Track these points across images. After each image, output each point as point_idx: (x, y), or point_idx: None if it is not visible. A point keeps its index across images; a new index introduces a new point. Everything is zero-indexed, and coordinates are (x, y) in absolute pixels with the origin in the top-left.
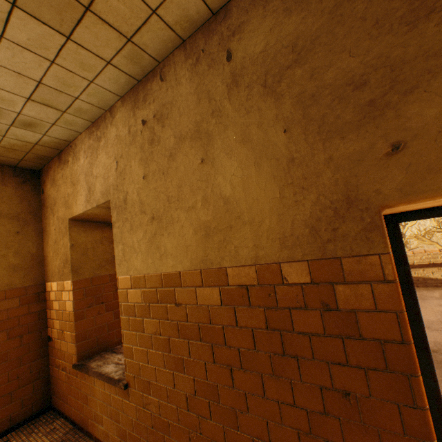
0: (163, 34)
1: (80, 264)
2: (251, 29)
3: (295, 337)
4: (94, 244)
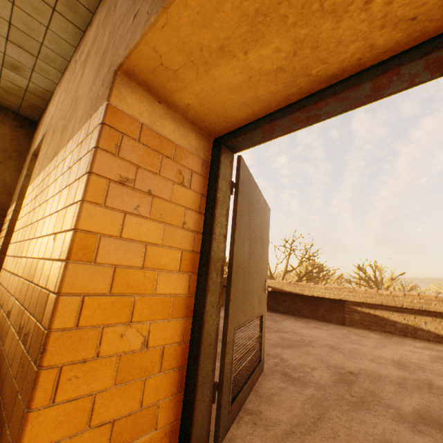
0: None
1: None
2: None
3: (58, 197)
4: None
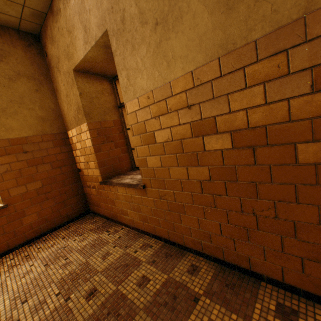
0: None
1: (90, 110)
2: None
3: None
4: (97, 94)
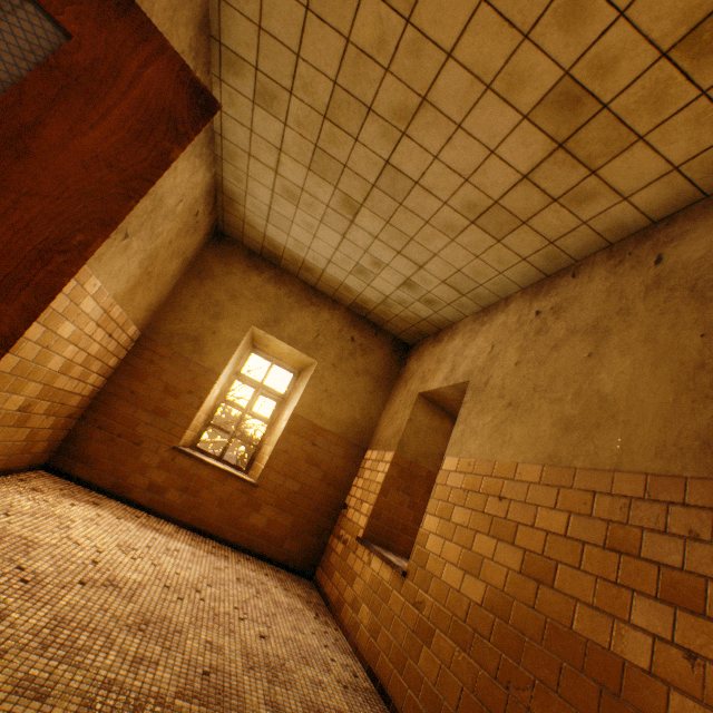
0: (588, 238)
1: (407, 441)
2: (693, 237)
3: (638, 564)
4: (428, 428)
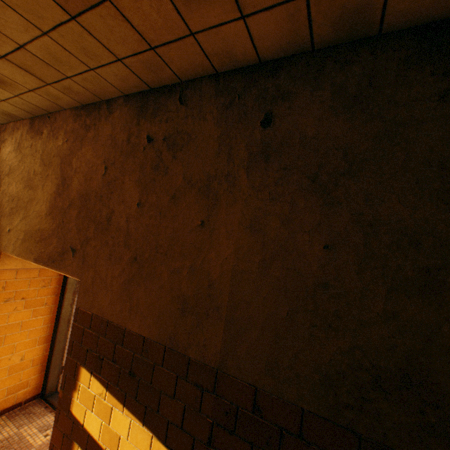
0: None
1: None
2: (7, 145)
3: None
4: None
